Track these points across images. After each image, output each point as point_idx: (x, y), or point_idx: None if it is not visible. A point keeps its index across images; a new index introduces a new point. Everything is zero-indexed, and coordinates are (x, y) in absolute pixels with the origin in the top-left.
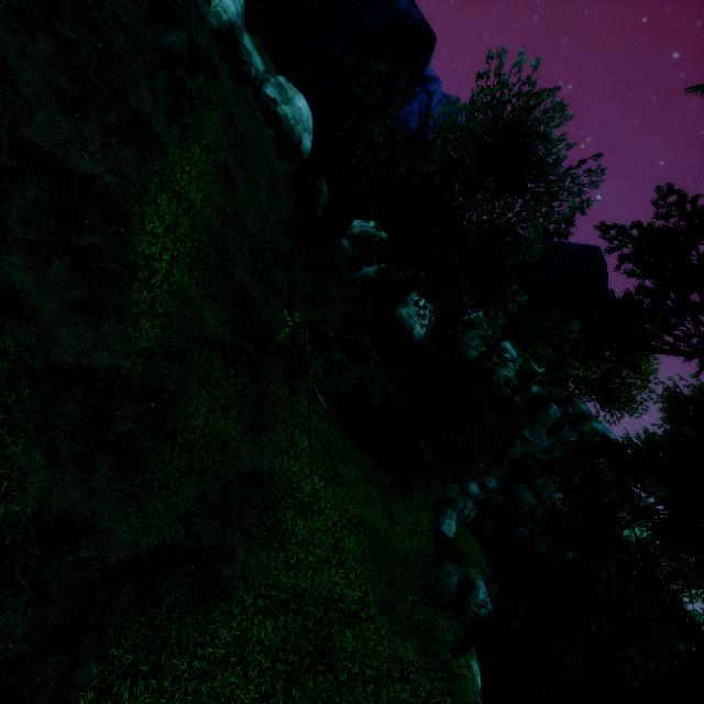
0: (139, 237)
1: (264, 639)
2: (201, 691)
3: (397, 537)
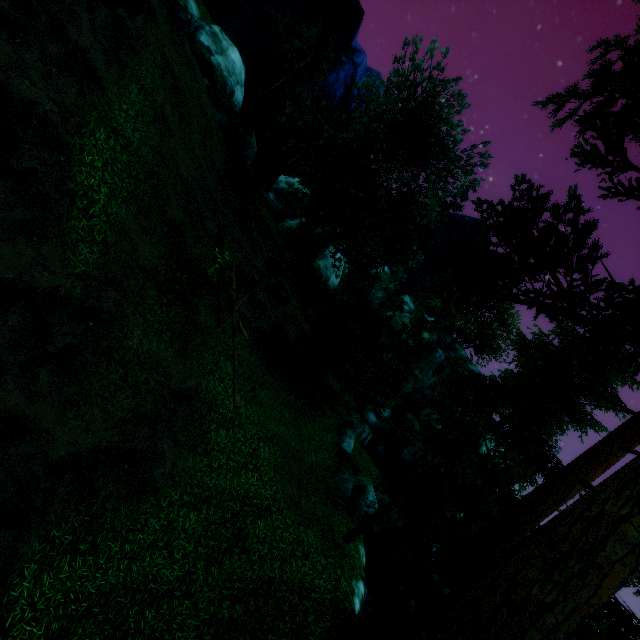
0: (78, 167)
1: (188, 528)
2: (132, 569)
3: (305, 451)
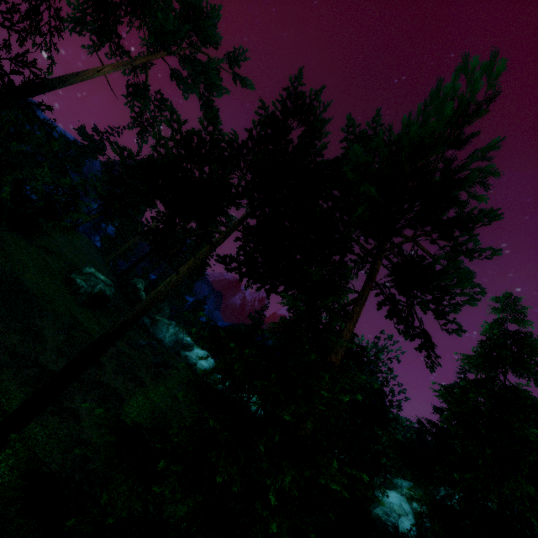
0: (126, 406)
1: None
2: None
3: None
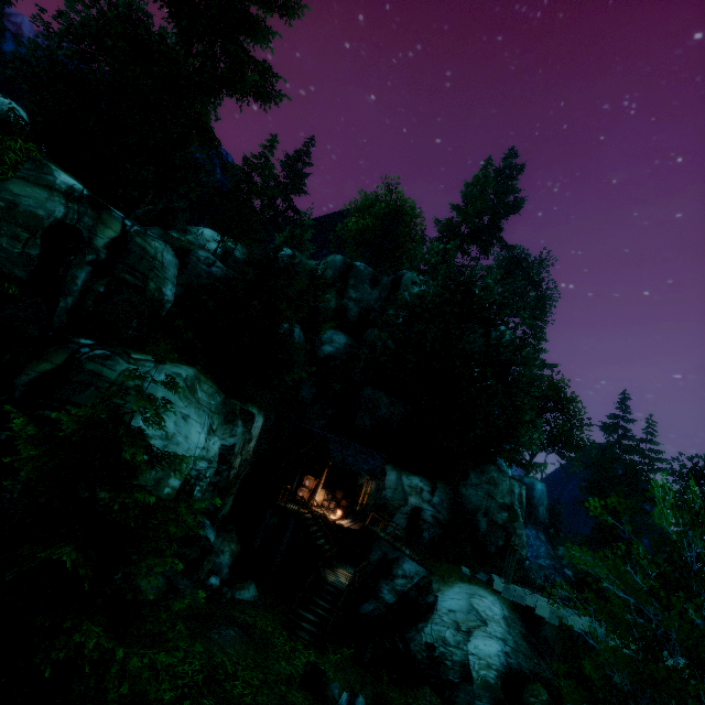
0: None
1: None
2: None
3: None
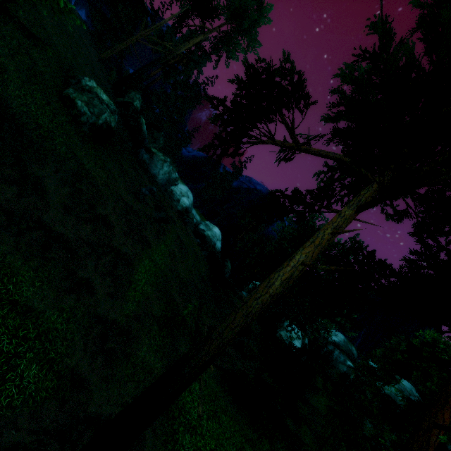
0: (135, 272)
1: None
2: None
3: None
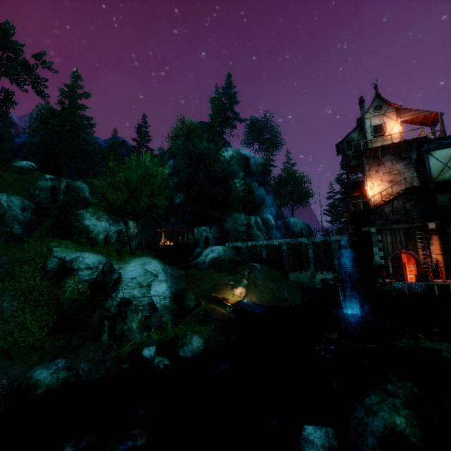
0: None
1: None
2: None
3: None
